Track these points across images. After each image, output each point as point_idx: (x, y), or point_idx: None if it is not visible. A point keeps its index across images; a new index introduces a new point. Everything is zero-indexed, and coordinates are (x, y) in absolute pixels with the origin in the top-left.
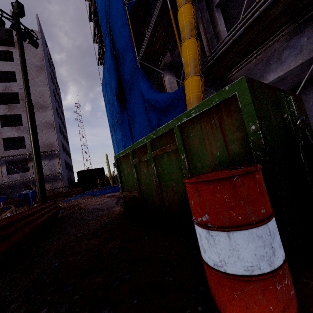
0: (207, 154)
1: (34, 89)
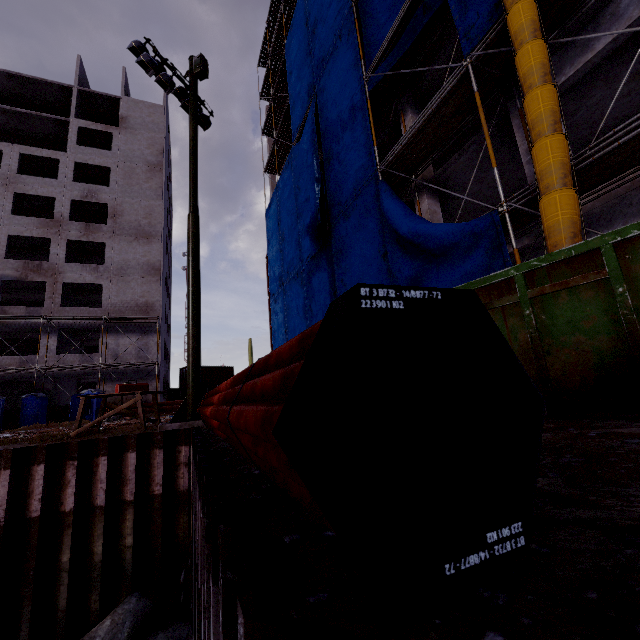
0: None
1: (138, 201)
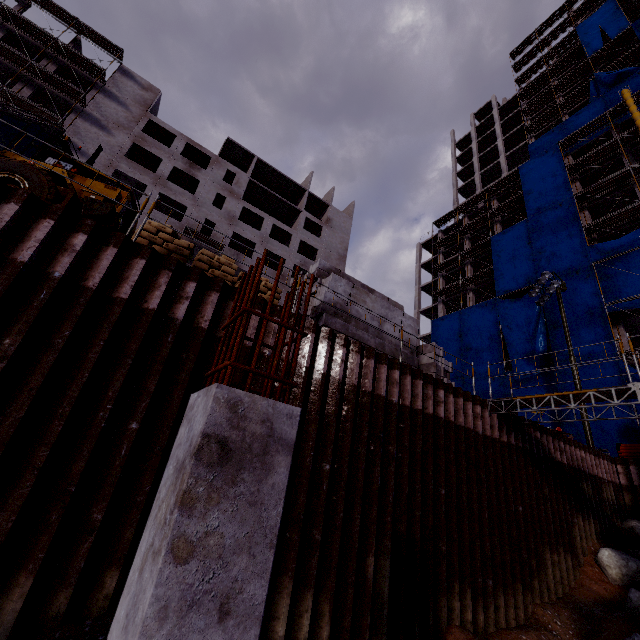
0: None
1: None
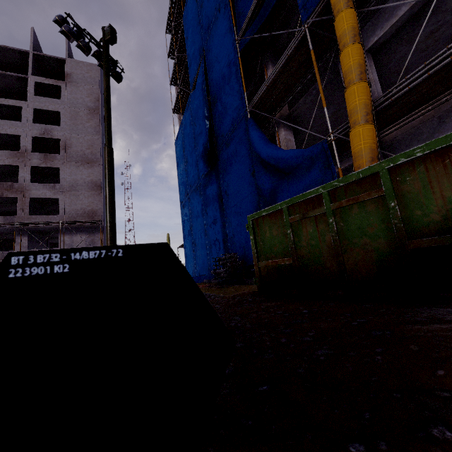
0: (434, 198)
1: (82, 136)
